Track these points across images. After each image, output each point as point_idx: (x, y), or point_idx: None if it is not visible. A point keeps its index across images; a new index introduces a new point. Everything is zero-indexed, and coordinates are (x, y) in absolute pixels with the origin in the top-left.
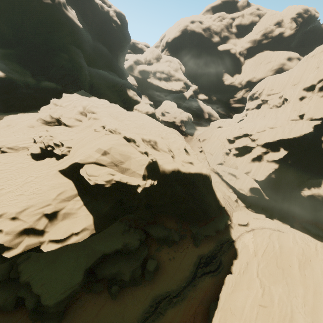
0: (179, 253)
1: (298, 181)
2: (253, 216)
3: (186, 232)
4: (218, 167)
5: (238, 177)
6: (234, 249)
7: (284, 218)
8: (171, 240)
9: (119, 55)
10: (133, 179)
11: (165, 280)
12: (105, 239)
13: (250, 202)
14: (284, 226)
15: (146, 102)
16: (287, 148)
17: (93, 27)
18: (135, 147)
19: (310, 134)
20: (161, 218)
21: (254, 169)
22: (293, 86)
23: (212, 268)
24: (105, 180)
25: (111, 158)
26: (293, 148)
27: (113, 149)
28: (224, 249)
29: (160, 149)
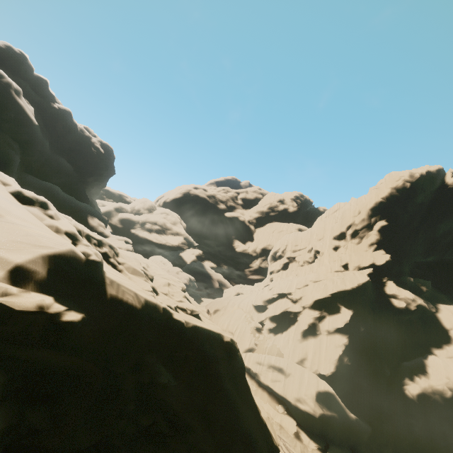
0: None
1: (388, 368)
2: None
3: None
4: (248, 356)
5: (288, 373)
6: None
7: None
8: None
9: (92, 184)
10: None
11: None
12: None
13: (325, 433)
14: None
15: (120, 237)
16: (349, 305)
17: (59, 141)
18: (40, 215)
19: (368, 284)
20: None
21: (310, 352)
22: (319, 240)
23: None
24: None
25: None
26: (357, 306)
27: None
28: None
29: (125, 269)
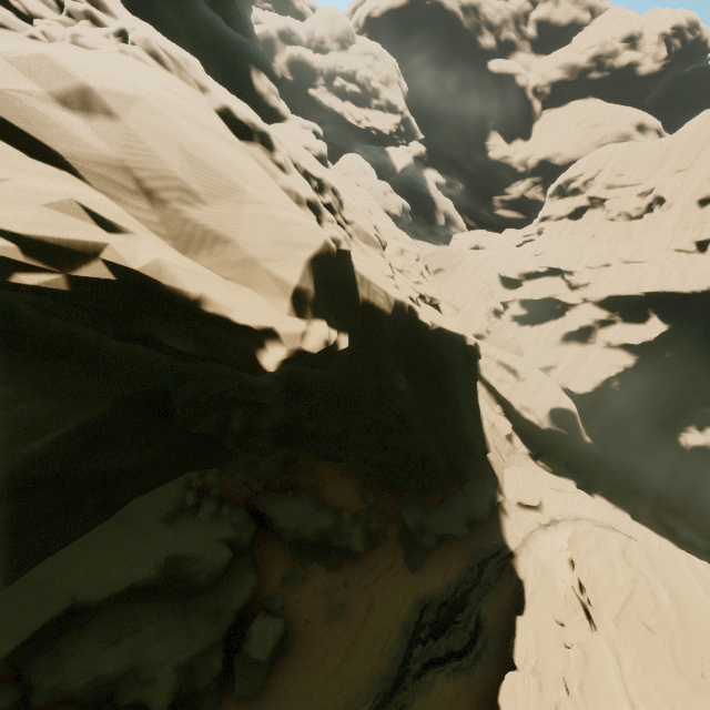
0: (359, 590)
1: (673, 408)
2: (551, 482)
3: (387, 522)
4: None
5: (523, 377)
6: (514, 579)
7: (616, 493)
8: (338, 547)
9: None
10: (245, 295)
11: (307, 690)
12: (91, 541)
13: (543, 444)
14: (618, 515)
15: (305, 123)
16: (668, 317)
17: None
18: (269, 166)
19: None
20: (315, 473)
21: (566, 362)
22: (677, 173)
23: (456, 642)
24: (23, 235)
25: (120, 145)
26: (681, 321)
27: (150, 111)
28: (488, 579)
29: (355, 234)
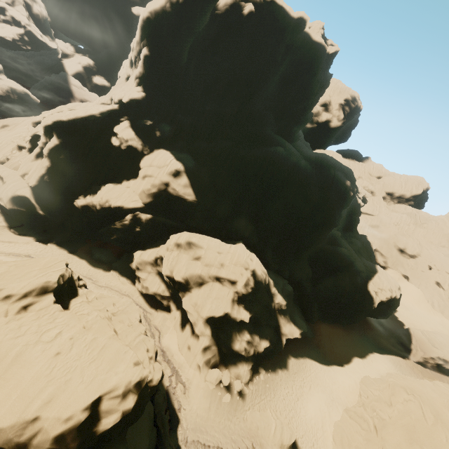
0: None
1: (79, 188)
2: (3, 238)
3: None
4: None
5: (5, 181)
6: None
7: (71, 242)
8: None
9: None
10: None
11: None
12: None
13: (20, 220)
14: (57, 252)
15: None
16: (65, 136)
17: None
18: None
19: (95, 119)
20: None
21: (33, 170)
22: None
23: None
24: None
25: None
26: (72, 138)
27: None
28: None
29: None
